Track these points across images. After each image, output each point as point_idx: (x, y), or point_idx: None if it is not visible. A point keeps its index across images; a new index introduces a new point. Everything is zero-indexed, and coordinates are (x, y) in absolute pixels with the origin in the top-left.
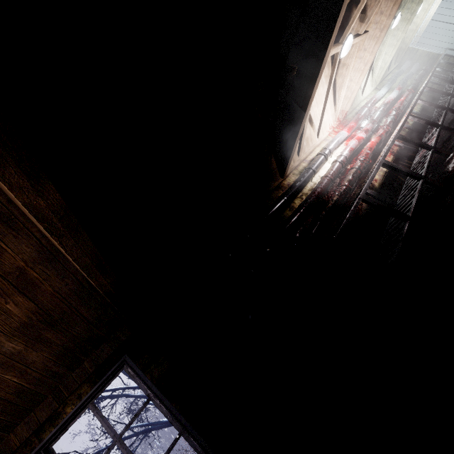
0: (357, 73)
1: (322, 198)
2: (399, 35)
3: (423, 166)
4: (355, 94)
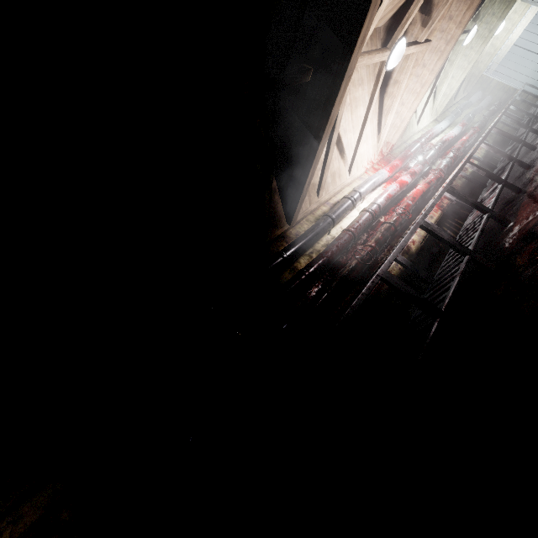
0: (411, 96)
1: (338, 260)
2: (471, 56)
3: (473, 234)
4: (406, 123)
